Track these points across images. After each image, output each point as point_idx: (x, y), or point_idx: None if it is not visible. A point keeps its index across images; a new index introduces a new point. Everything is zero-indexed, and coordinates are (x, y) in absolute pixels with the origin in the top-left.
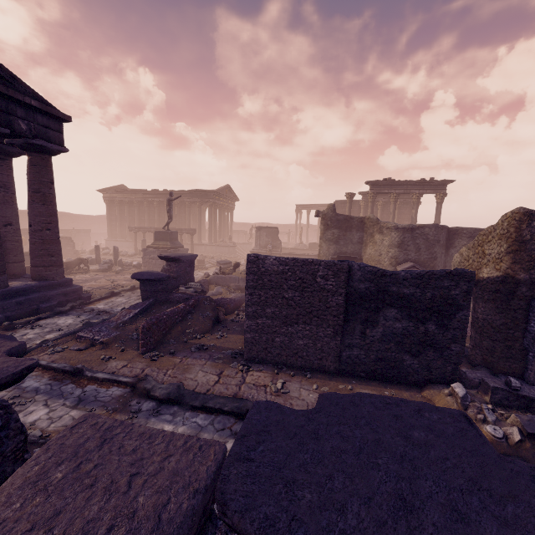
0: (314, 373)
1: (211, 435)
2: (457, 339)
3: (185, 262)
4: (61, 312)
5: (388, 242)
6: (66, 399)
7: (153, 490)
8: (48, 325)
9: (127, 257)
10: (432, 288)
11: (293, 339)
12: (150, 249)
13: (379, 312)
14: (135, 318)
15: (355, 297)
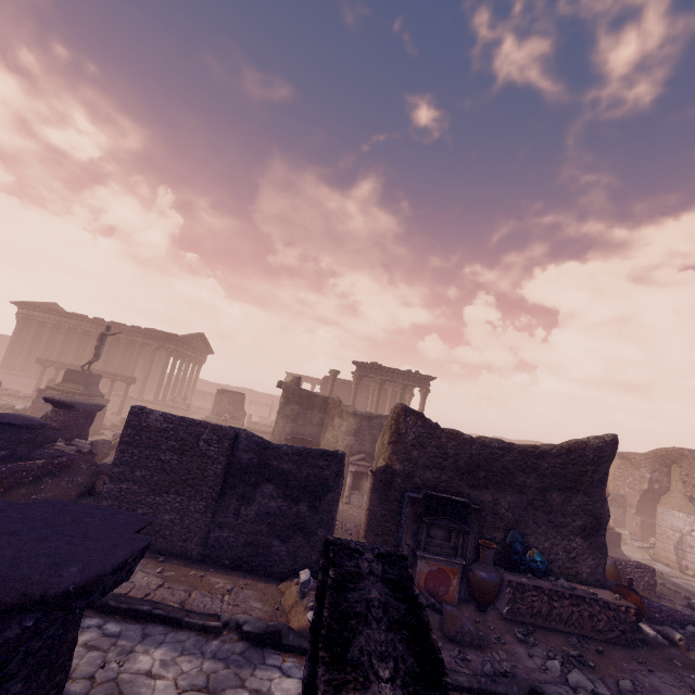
0: (172, 558)
1: None
2: (324, 523)
3: (81, 412)
4: None
5: (345, 428)
6: None
7: None
8: None
9: (15, 399)
10: (309, 466)
11: (159, 512)
12: (49, 391)
13: (258, 487)
14: None
15: (237, 468)
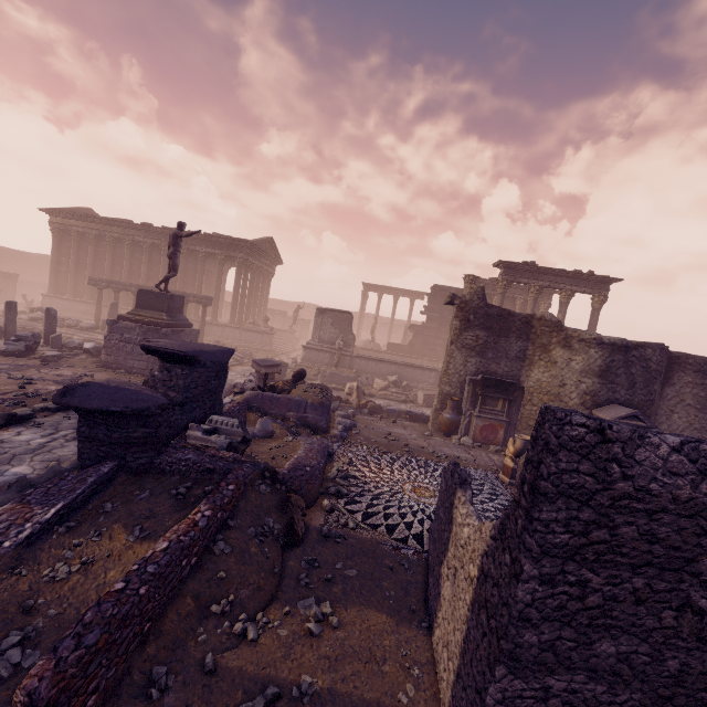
0: None
1: None
2: None
3: (209, 367)
4: None
5: (580, 365)
6: None
7: None
8: None
9: (77, 331)
10: None
11: None
12: (123, 322)
13: None
14: (38, 538)
15: None
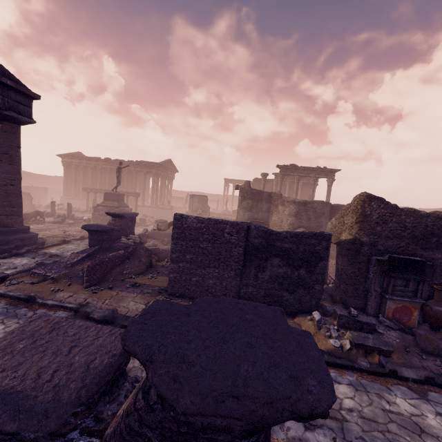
0: None
1: None
2: (319, 281)
3: (128, 219)
4: (18, 254)
5: (288, 212)
6: (20, 319)
7: (85, 354)
8: (5, 264)
9: (79, 213)
10: (304, 244)
11: (206, 279)
12: (99, 207)
13: (268, 260)
14: (82, 260)
15: (251, 249)
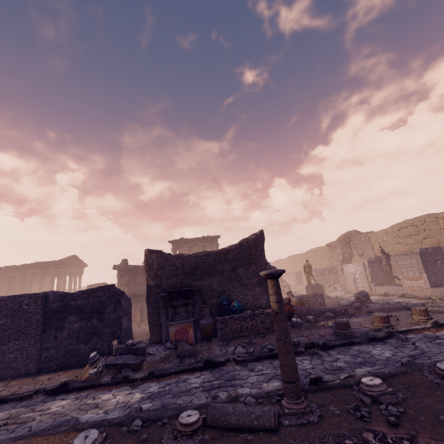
0: (19, 377)
1: None
2: (107, 325)
3: None
4: None
5: None
6: None
7: None
8: None
9: None
10: (93, 298)
11: (6, 355)
12: None
13: (66, 319)
14: None
15: (51, 313)
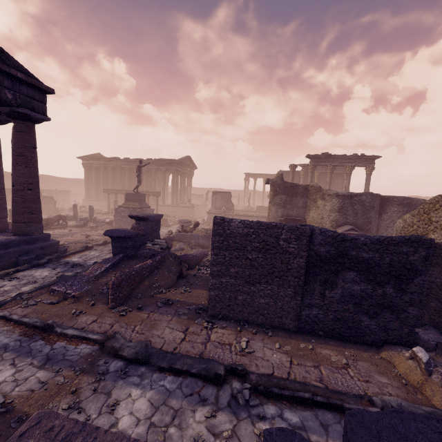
0: (275, 330)
1: (180, 401)
2: (415, 303)
3: (153, 221)
4: (38, 264)
5: (329, 207)
6: (34, 358)
7: None
8: (25, 277)
9: (101, 215)
10: (391, 253)
11: (255, 298)
12: (121, 208)
13: (339, 274)
14: (105, 272)
15: (316, 259)
